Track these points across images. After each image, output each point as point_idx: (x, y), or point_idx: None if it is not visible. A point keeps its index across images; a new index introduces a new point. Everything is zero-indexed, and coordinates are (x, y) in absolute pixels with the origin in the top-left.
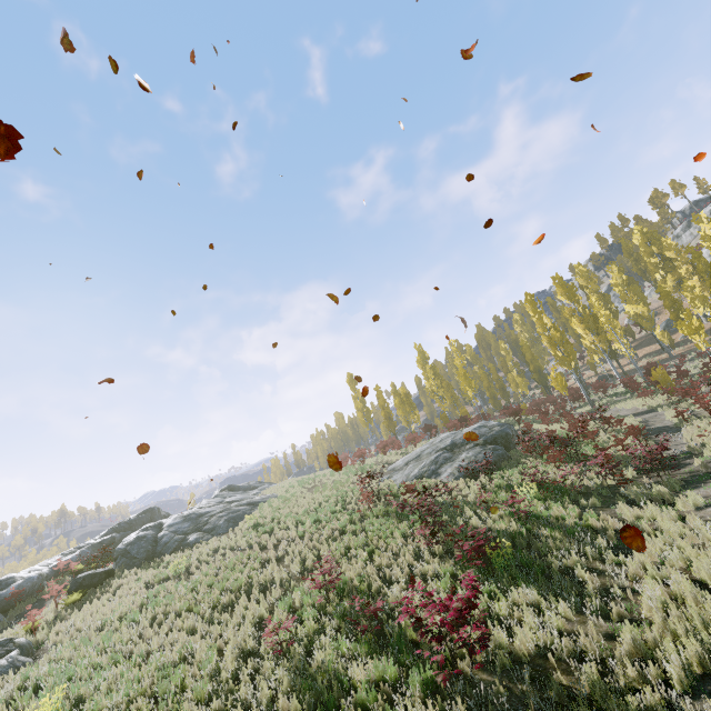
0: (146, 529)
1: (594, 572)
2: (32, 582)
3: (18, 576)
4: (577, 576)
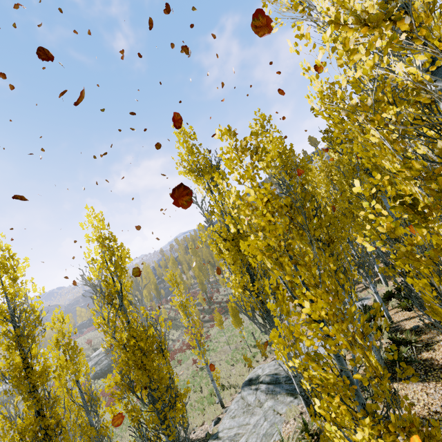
0: None
1: None
2: None
3: None
4: None
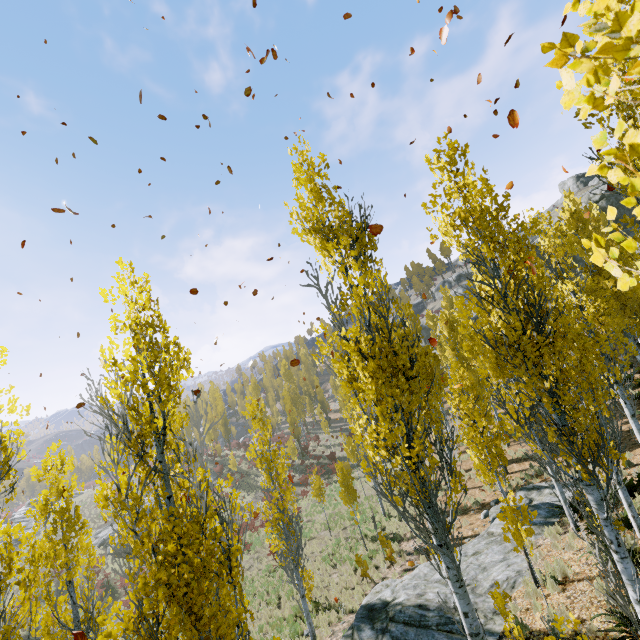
0: None
1: None
2: None
3: None
4: None
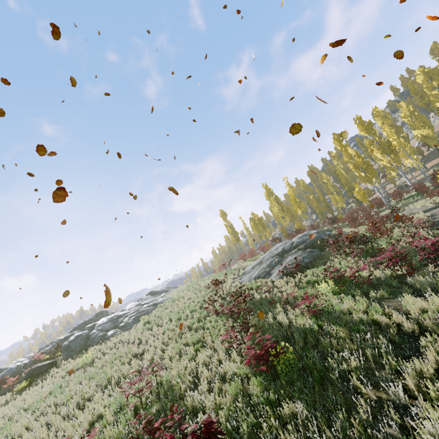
0: (83, 329)
1: (373, 380)
2: (12, 371)
3: (4, 367)
4: (354, 384)
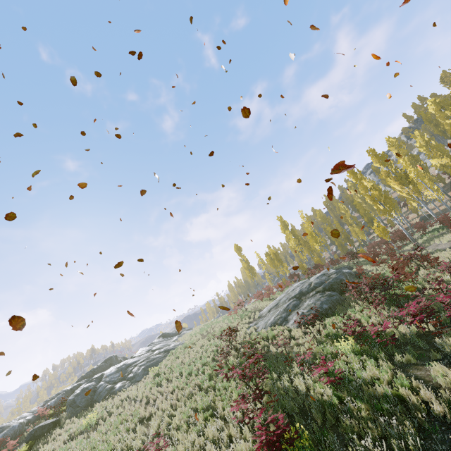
0: (91, 381)
1: None
2: (14, 430)
3: (6, 425)
4: None
